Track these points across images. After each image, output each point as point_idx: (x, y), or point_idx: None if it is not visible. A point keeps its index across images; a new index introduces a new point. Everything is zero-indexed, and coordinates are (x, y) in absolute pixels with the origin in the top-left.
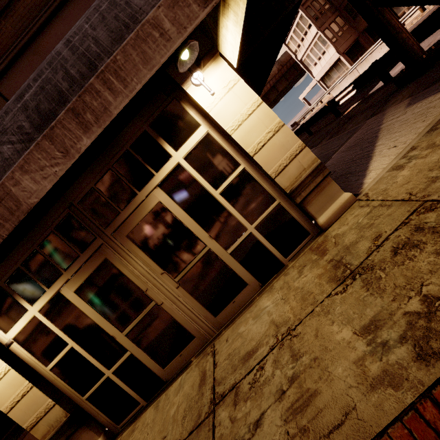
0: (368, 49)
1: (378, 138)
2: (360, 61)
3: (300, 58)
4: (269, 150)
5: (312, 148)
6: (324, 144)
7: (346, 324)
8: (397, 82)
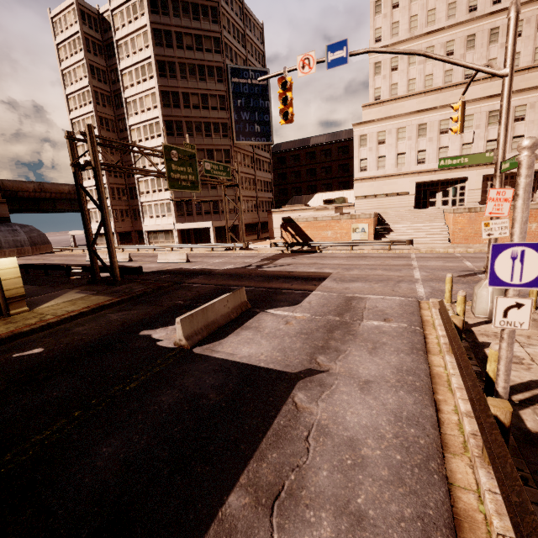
0: (128, 245)
1: (58, 298)
2: (121, 247)
3: (89, 208)
4: (10, 282)
5: (37, 285)
6: (44, 288)
7: (3, 328)
8: (88, 281)
